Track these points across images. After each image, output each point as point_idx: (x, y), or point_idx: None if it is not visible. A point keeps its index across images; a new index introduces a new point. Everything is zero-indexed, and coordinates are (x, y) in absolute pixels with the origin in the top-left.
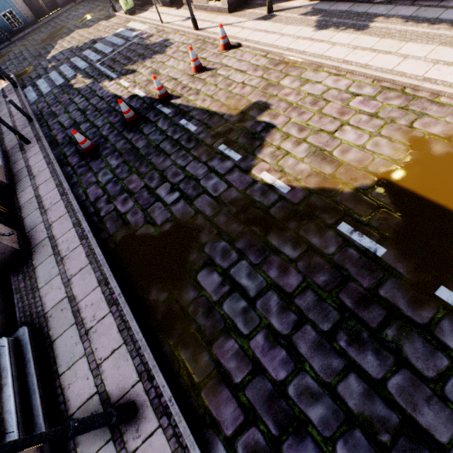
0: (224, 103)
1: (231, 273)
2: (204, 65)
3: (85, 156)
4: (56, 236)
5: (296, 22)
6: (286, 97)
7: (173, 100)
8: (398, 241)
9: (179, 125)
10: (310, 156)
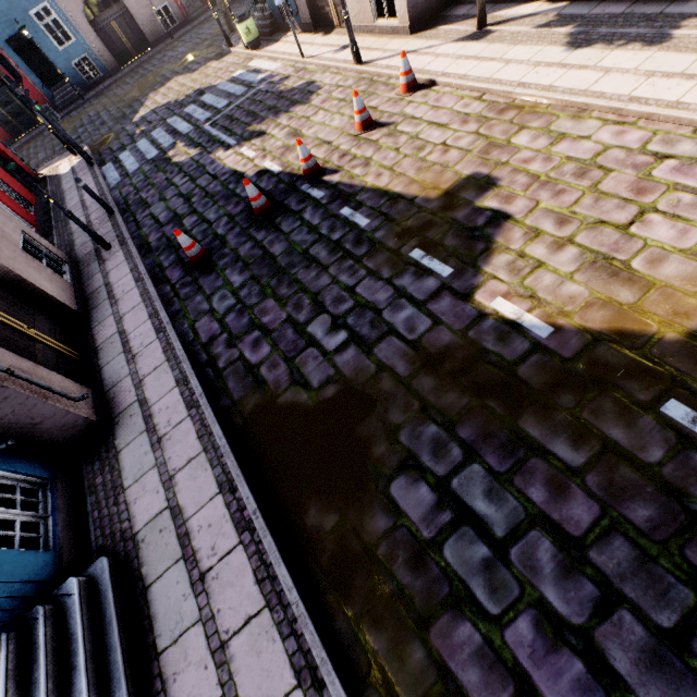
0: (414, 179)
1: (453, 487)
2: (374, 118)
3: (192, 268)
4: (150, 400)
5: (531, 39)
6: (525, 165)
7: (326, 176)
8: None
9: (339, 217)
10: (585, 270)
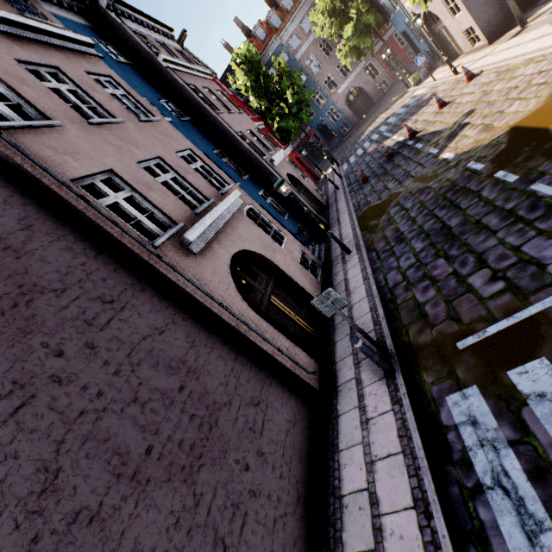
0: (446, 122)
1: (404, 204)
2: (448, 101)
3: (361, 184)
4: (340, 218)
5: (540, 25)
6: (489, 99)
7: (417, 135)
8: (494, 159)
9: (413, 148)
10: (478, 133)
